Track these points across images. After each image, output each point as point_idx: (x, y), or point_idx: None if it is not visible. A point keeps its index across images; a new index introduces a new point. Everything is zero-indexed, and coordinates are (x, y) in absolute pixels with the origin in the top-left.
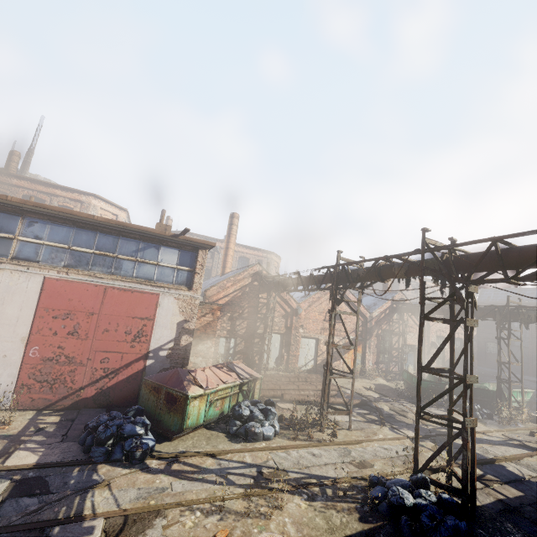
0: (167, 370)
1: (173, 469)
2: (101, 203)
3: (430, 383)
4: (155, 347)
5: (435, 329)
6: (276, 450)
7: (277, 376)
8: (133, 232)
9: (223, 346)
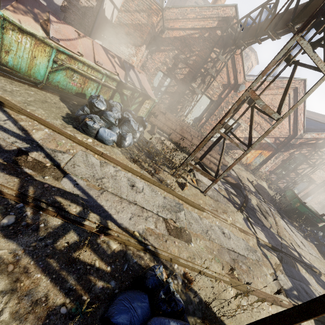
0: None
1: None
2: None
3: (308, 212)
4: None
5: None
6: (93, 153)
7: (183, 124)
8: None
9: (158, 80)
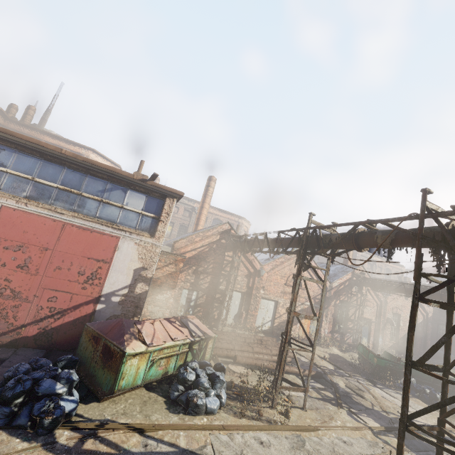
0: (117, 317)
1: (84, 448)
2: (98, 157)
3: (387, 362)
4: (108, 292)
5: (392, 306)
6: (218, 431)
7: (233, 334)
8: (101, 171)
9: (185, 297)
